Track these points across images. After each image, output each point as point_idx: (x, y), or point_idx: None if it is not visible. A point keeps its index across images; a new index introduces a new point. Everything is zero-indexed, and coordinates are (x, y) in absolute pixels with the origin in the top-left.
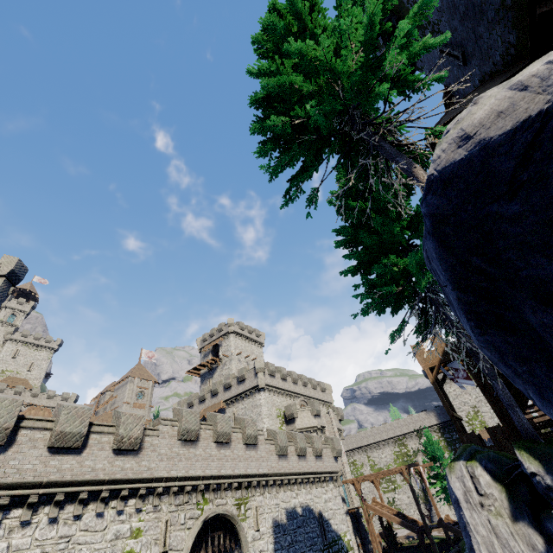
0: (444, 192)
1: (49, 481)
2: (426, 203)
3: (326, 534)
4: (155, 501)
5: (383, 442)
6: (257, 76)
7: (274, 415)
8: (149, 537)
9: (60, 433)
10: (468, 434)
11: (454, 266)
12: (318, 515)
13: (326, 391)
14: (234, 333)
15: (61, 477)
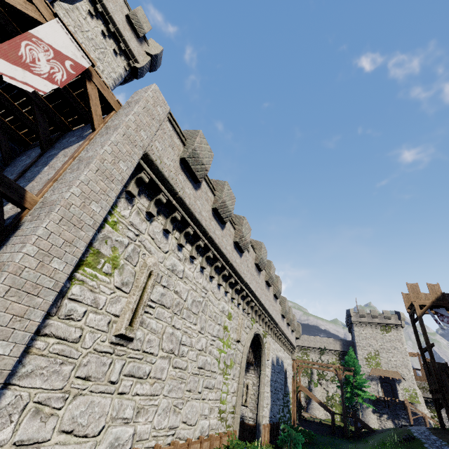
0: None
1: (211, 236)
2: None
3: (286, 386)
4: (240, 300)
5: None
6: None
7: None
8: (234, 324)
9: (224, 202)
10: (441, 363)
11: None
12: (285, 371)
13: None
14: None
15: (214, 239)
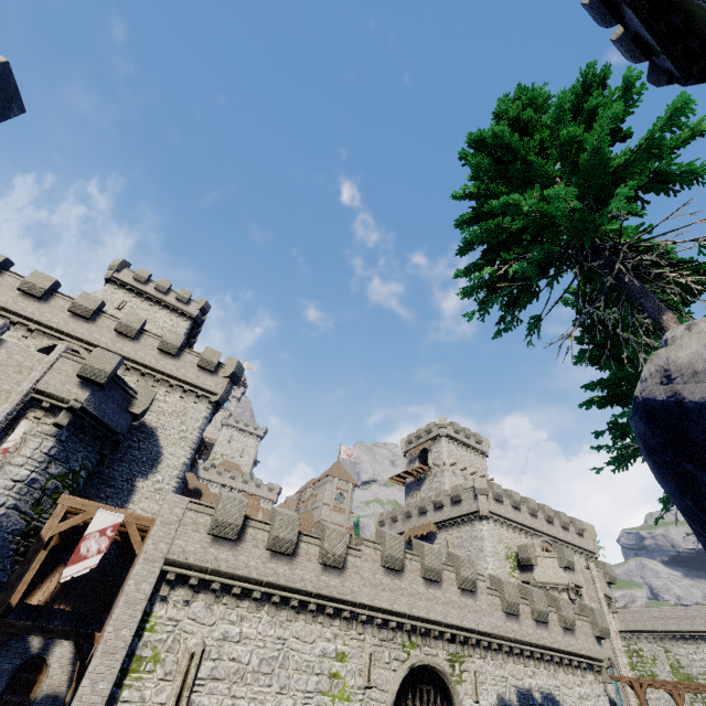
0: (648, 423)
1: (268, 582)
2: (634, 423)
3: None
4: (359, 628)
5: (696, 635)
6: (460, 197)
7: (501, 554)
8: (354, 666)
9: (276, 537)
10: None
11: (672, 495)
12: None
13: (585, 534)
14: (447, 436)
15: (277, 580)
